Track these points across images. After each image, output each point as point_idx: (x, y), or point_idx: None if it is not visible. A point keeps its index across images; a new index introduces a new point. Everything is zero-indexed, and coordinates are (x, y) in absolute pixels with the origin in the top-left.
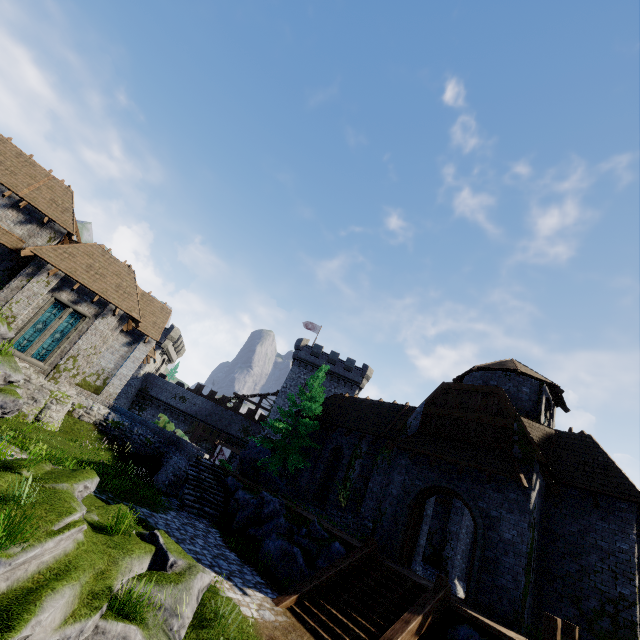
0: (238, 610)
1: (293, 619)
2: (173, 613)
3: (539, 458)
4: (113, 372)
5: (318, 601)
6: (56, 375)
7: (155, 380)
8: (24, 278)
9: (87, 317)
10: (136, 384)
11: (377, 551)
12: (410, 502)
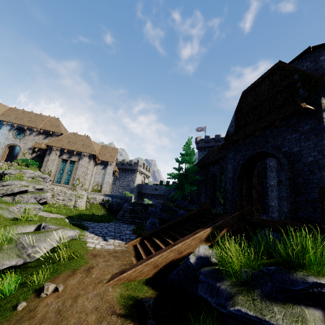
0: (84, 245)
1: (131, 249)
2: (29, 245)
3: (323, 83)
4: (102, 182)
5: (152, 238)
6: (74, 188)
7: (142, 186)
8: (48, 156)
9: (76, 161)
10: (135, 190)
11: (211, 209)
12: (238, 176)
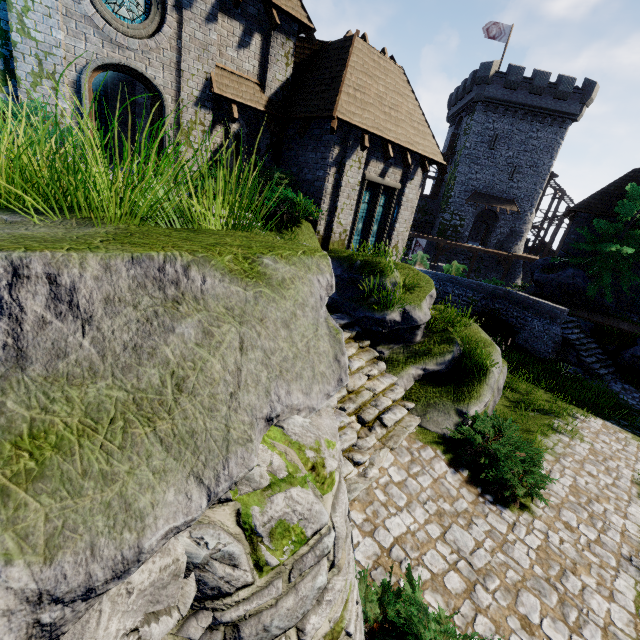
0: None
1: None
2: None
3: None
4: None
5: None
6: None
7: None
8: (334, 169)
9: (396, 189)
10: None
11: None
12: None
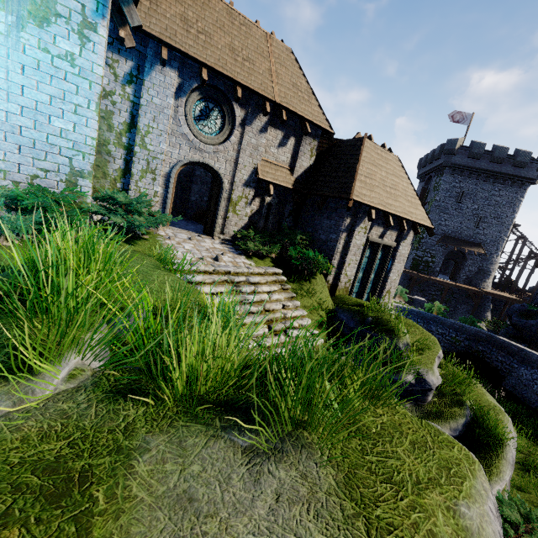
0: None
1: None
2: None
3: None
4: None
5: None
6: None
7: None
8: (345, 234)
9: (392, 246)
10: None
11: None
12: None
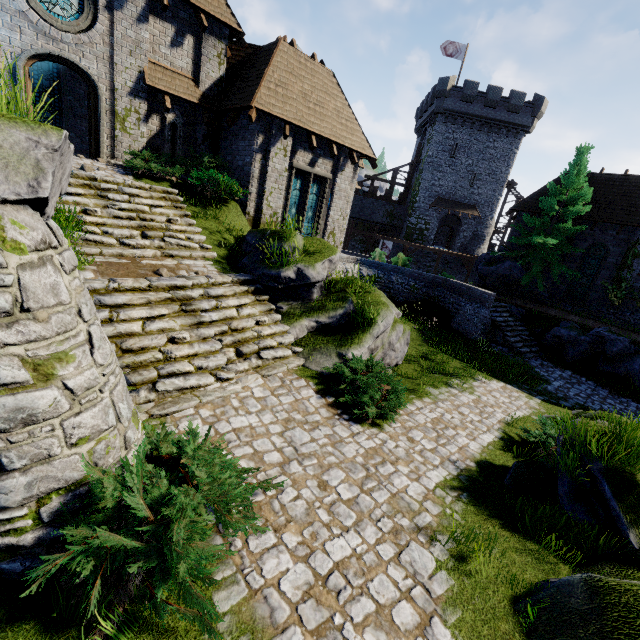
0: None
1: None
2: None
3: None
4: None
5: None
6: None
7: None
8: (260, 155)
9: (327, 178)
10: None
11: None
12: None
